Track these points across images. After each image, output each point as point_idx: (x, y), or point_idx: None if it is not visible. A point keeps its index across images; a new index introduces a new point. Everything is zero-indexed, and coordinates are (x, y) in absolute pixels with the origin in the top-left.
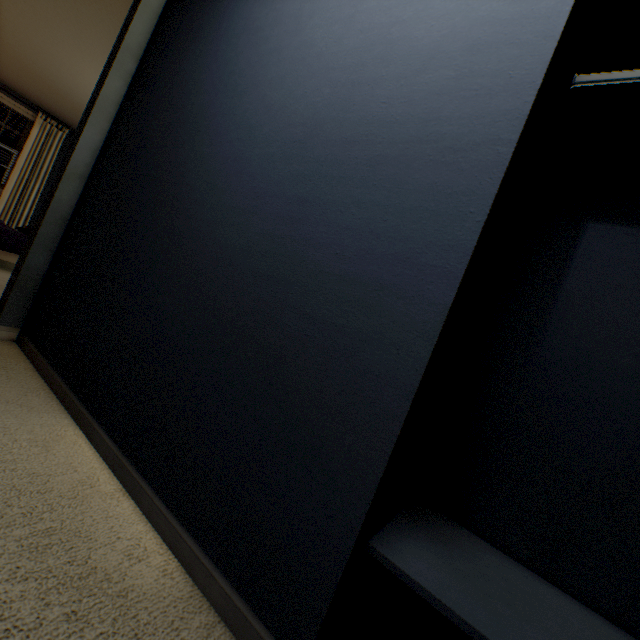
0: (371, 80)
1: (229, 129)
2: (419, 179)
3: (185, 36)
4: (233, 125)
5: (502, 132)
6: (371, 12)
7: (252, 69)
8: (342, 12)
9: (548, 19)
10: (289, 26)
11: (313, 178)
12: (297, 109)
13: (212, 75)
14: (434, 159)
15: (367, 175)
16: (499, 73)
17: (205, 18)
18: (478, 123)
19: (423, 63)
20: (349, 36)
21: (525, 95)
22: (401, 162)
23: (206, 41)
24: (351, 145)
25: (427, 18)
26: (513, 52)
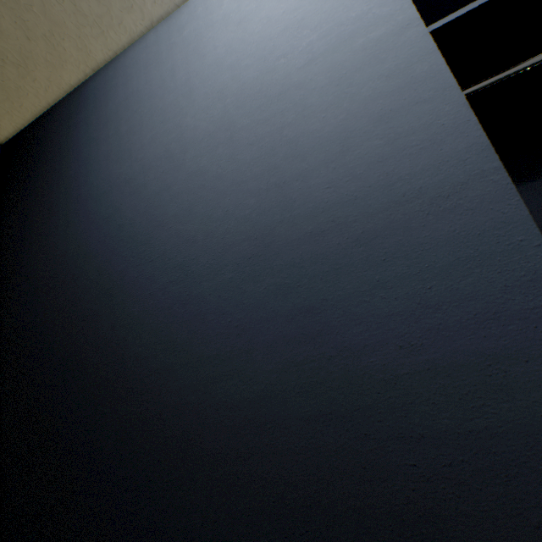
0: (296, 175)
1: (152, 277)
2: (431, 235)
3: (37, 215)
4: (155, 271)
5: (479, 165)
6: (249, 128)
7: (144, 214)
8: (217, 138)
9: (433, 77)
10: (164, 166)
11: (301, 283)
12: (228, 228)
13: (95, 236)
14: (430, 212)
15: (366, 254)
16: (427, 125)
17: (54, 192)
18: (447, 167)
19: (341, 144)
20: (240, 152)
21: (471, 131)
22: (395, 228)
23: (68, 210)
24: (322, 235)
25: (313, 113)
26: (425, 108)
